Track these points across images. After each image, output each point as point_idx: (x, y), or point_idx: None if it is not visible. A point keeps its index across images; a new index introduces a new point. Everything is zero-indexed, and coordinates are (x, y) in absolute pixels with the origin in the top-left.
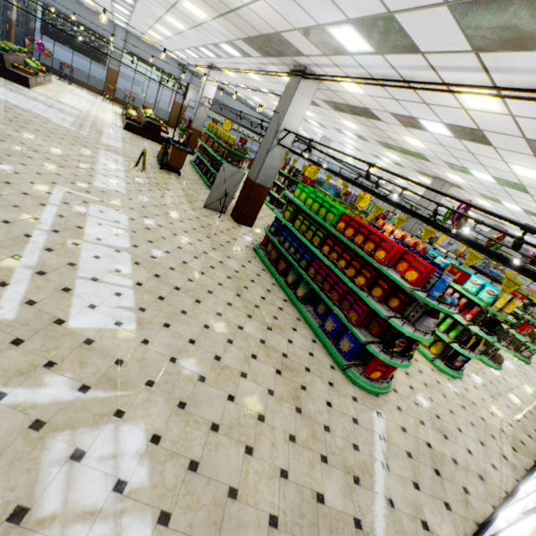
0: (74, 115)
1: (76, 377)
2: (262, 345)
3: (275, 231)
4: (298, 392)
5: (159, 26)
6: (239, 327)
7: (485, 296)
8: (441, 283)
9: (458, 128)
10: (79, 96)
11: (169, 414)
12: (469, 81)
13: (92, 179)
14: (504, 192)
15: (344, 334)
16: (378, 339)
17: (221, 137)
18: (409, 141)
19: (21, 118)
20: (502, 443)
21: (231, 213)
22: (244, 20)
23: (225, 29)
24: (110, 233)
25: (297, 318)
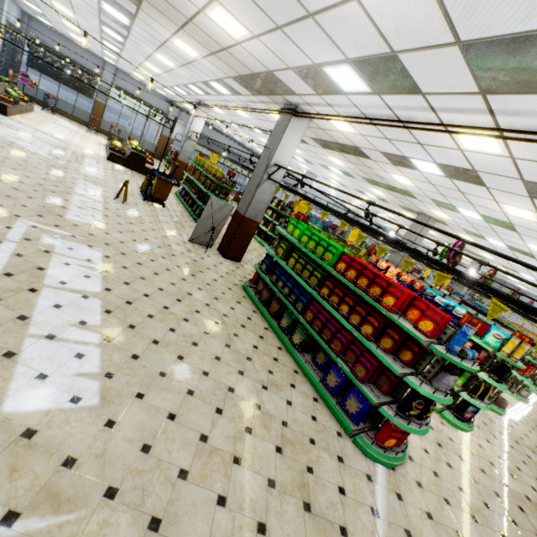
0: (54, 144)
1: (0, 498)
2: (257, 412)
3: (266, 269)
4: (304, 477)
5: (149, 63)
6: (229, 388)
7: (492, 340)
8: (462, 336)
9: (451, 168)
10: (61, 126)
11: None
12: (470, 123)
13: (64, 211)
14: (490, 229)
15: (350, 391)
16: (390, 397)
17: (208, 170)
18: (397, 178)
19: None
20: (533, 517)
21: (218, 248)
22: (236, 58)
23: (216, 67)
24: (79, 274)
25: (295, 370)
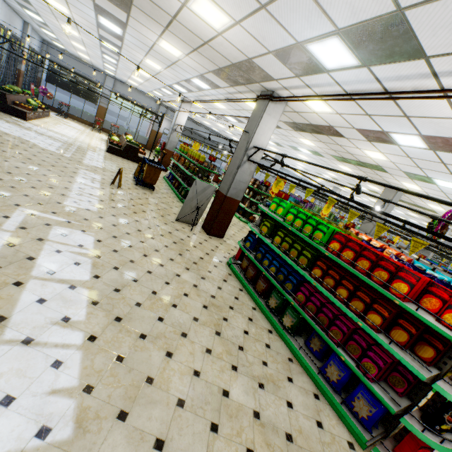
0: (62, 141)
1: None
2: (257, 423)
3: (250, 246)
4: None
5: (140, 70)
6: (223, 392)
7: None
8: None
9: (439, 139)
10: (71, 127)
11: None
12: None
13: (63, 198)
14: None
15: (358, 390)
16: (407, 400)
17: (192, 156)
18: (370, 154)
19: (7, 143)
20: None
21: (202, 225)
22: (217, 51)
23: (197, 64)
24: (69, 261)
25: (289, 358)
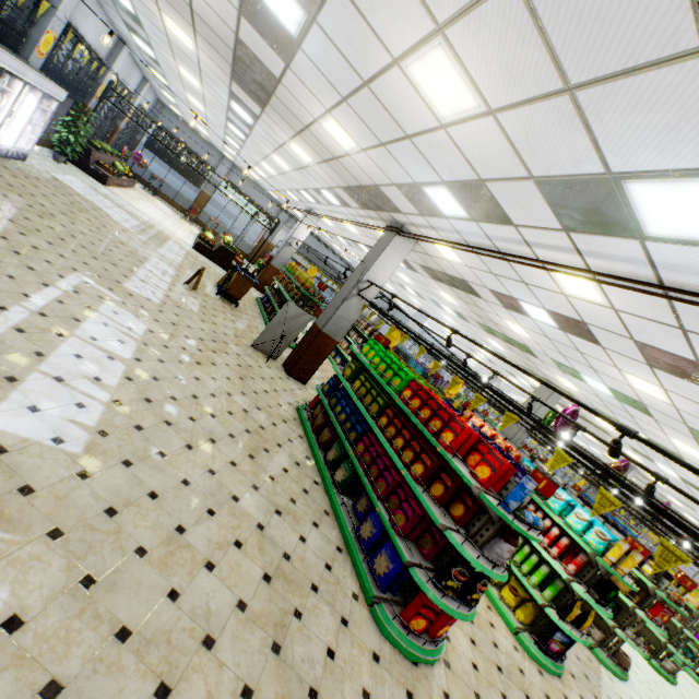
0: (141, 221)
1: None
2: (258, 531)
3: (328, 390)
4: (287, 618)
5: (265, 164)
6: (233, 496)
7: (593, 539)
8: (520, 489)
9: (561, 317)
10: (157, 207)
11: (59, 590)
12: (564, 263)
13: (125, 279)
14: (624, 411)
15: (384, 546)
16: (431, 564)
17: (299, 278)
18: (512, 327)
19: (77, 205)
20: None
21: (284, 362)
22: (346, 169)
23: (327, 175)
24: (114, 336)
25: (326, 511)
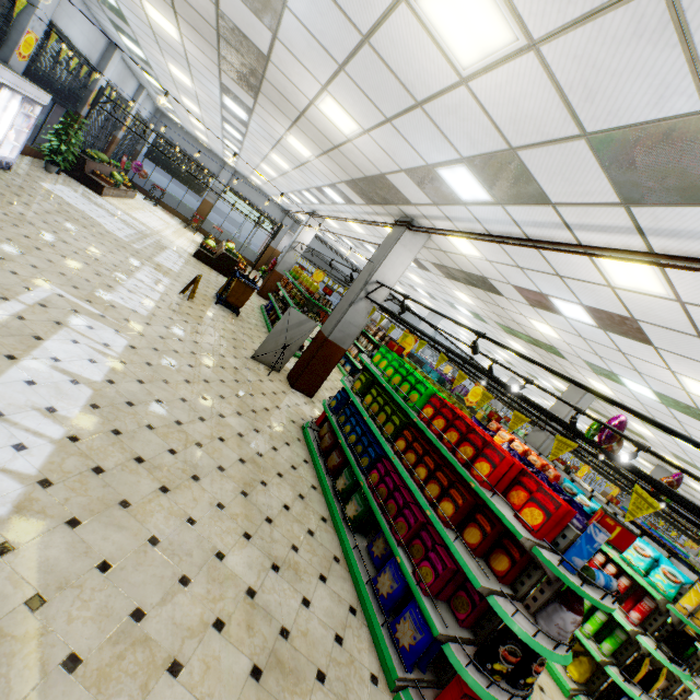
0: (138, 230)
1: None
2: (247, 600)
3: (336, 406)
4: None
5: (265, 165)
6: (217, 552)
7: (661, 582)
8: (586, 541)
9: (603, 314)
10: (158, 217)
11: None
12: (617, 247)
13: (109, 290)
14: (671, 416)
15: (408, 608)
16: (469, 633)
17: (303, 283)
18: (538, 326)
19: (64, 214)
20: None
21: (288, 374)
22: (348, 159)
23: (329, 170)
24: (83, 356)
25: (335, 556)
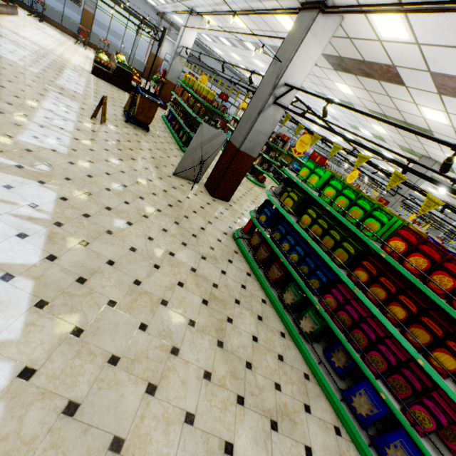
0: (31, 50)
1: None
2: None
3: (266, 221)
4: None
5: None
6: (225, 446)
7: None
8: None
9: None
10: (47, 34)
11: None
12: None
13: (17, 130)
14: None
15: (397, 437)
16: None
17: (198, 91)
18: (427, 113)
19: None
20: None
21: (205, 183)
22: None
23: None
24: (8, 232)
25: (305, 374)
